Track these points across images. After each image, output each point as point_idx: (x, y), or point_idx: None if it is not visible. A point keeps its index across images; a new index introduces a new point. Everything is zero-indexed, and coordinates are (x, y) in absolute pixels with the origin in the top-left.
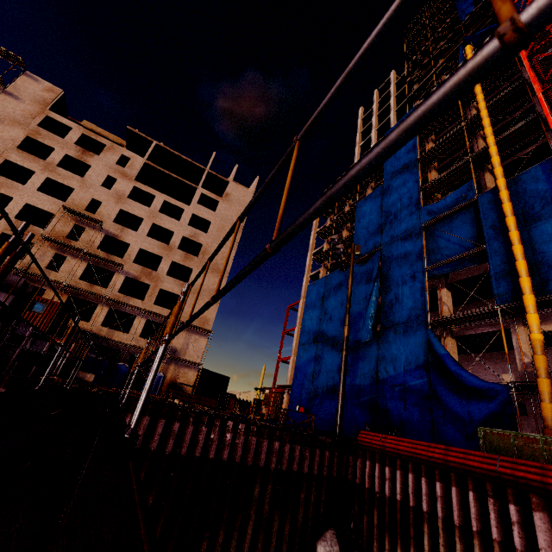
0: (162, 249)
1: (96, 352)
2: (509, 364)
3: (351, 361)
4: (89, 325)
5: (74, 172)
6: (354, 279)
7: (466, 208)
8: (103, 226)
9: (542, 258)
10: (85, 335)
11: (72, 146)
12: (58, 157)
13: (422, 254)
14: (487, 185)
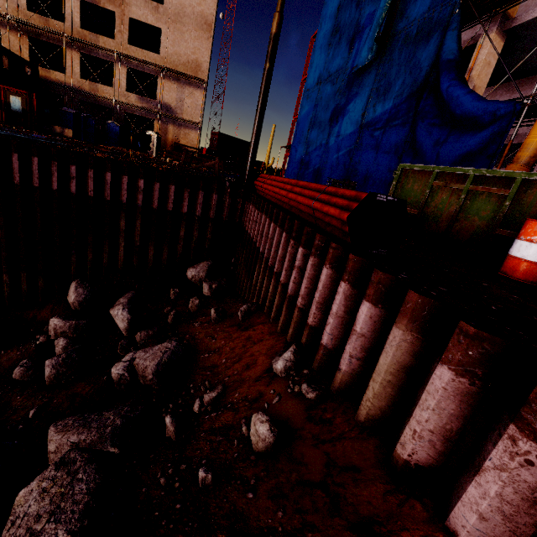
0: None
1: (105, 115)
2: None
3: (343, 104)
4: (68, 78)
5: None
6: None
7: None
8: None
9: None
10: (64, 90)
11: None
12: None
13: None
14: None
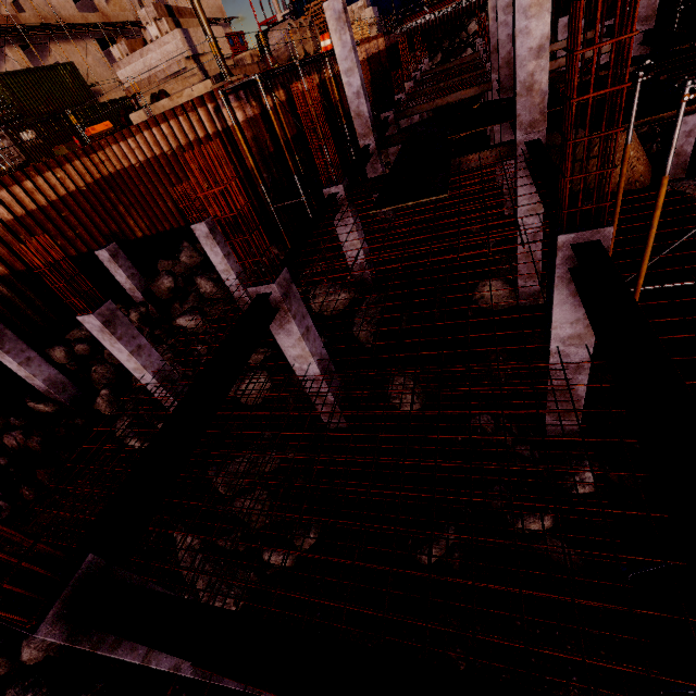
0: None
1: None
2: None
3: None
4: None
5: None
6: None
7: None
8: None
9: None
10: None
11: None
12: None
13: None
14: None
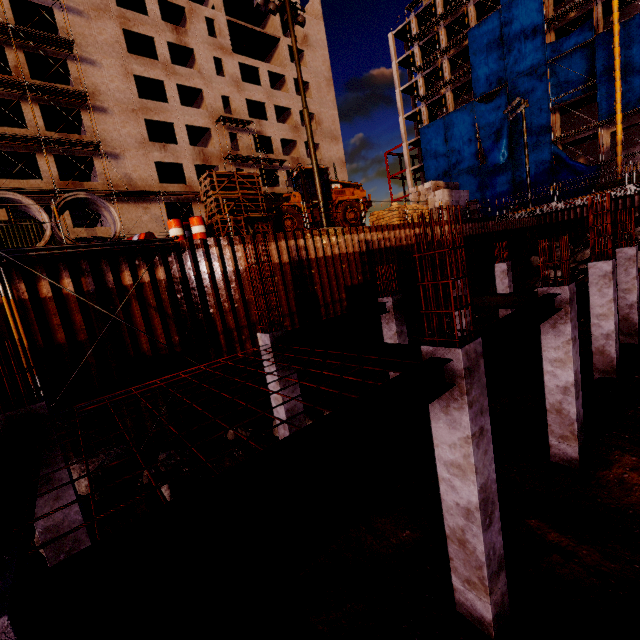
0: (293, 133)
1: None
2: (600, 154)
3: (489, 180)
4: None
5: (158, 60)
6: (481, 117)
7: (584, 46)
8: (246, 126)
9: (629, 89)
10: None
11: (163, 25)
12: (164, 50)
13: (547, 89)
14: (598, 17)
